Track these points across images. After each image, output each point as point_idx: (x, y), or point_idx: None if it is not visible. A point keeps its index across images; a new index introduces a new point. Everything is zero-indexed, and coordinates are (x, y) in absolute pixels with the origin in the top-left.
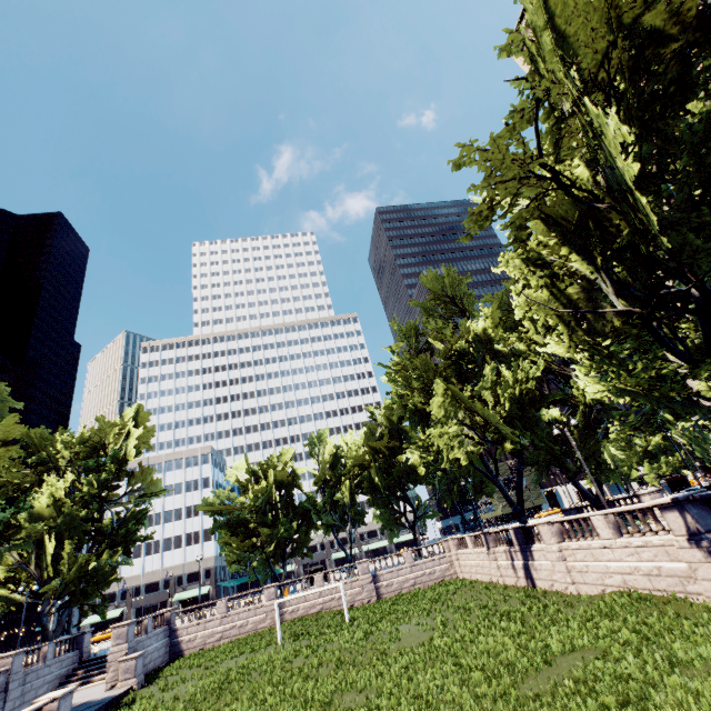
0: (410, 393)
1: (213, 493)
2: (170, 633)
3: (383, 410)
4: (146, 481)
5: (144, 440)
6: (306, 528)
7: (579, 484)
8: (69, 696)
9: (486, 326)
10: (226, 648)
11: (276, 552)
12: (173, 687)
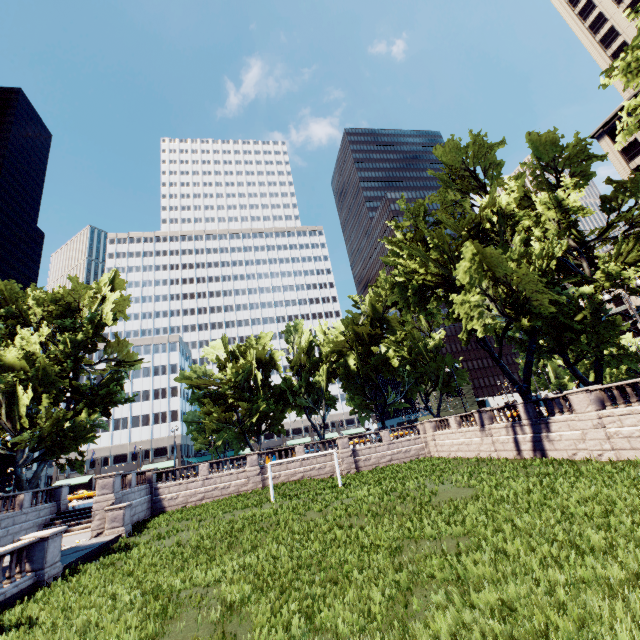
0: (419, 268)
1: (192, 368)
2: (151, 491)
3: (367, 300)
4: (121, 352)
5: (121, 309)
6: (282, 407)
7: (577, 371)
8: (58, 536)
9: (511, 199)
10: (211, 506)
11: (250, 428)
12: (169, 535)
